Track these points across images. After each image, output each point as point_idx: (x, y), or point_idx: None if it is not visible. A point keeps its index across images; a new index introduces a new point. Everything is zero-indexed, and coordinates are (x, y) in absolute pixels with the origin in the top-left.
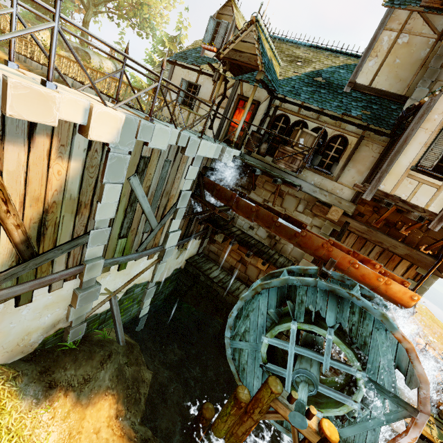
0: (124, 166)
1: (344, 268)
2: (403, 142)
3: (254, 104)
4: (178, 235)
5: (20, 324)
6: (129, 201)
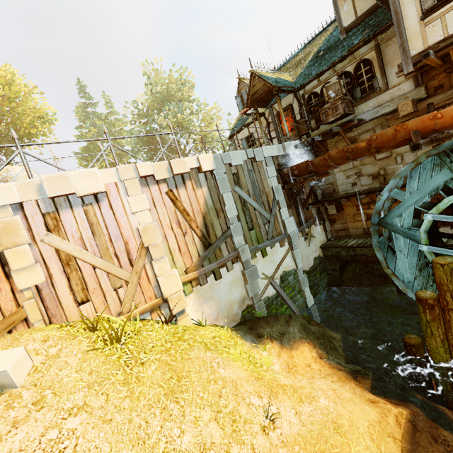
0: (226, 181)
1: (432, 128)
2: (395, 16)
3: (288, 109)
4: (292, 221)
5: (223, 295)
6: (241, 203)
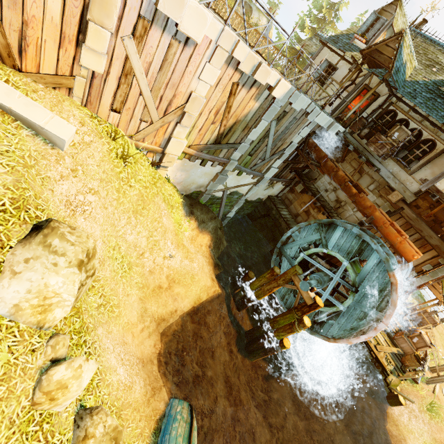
0: (274, 113)
1: (377, 226)
2: None
3: (374, 95)
4: (275, 172)
5: (194, 175)
6: (264, 135)
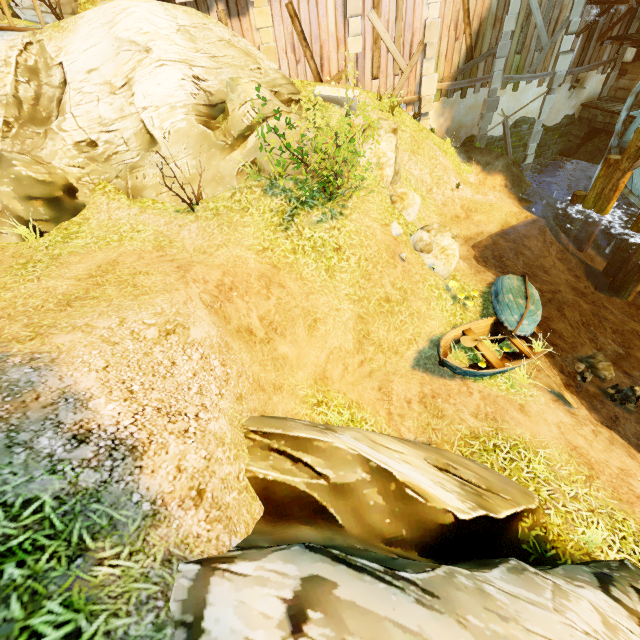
0: None
1: None
2: None
3: None
4: (569, 57)
5: (458, 116)
6: (525, 15)
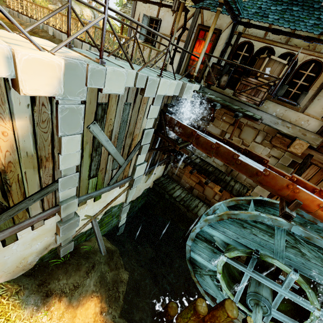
0: (79, 116)
1: (310, 211)
2: None
3: (215, 33)
4: (144, 167)
5: (13, 255)
6: (93, 147)
